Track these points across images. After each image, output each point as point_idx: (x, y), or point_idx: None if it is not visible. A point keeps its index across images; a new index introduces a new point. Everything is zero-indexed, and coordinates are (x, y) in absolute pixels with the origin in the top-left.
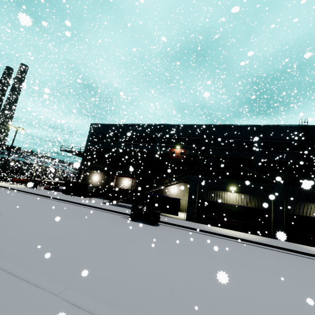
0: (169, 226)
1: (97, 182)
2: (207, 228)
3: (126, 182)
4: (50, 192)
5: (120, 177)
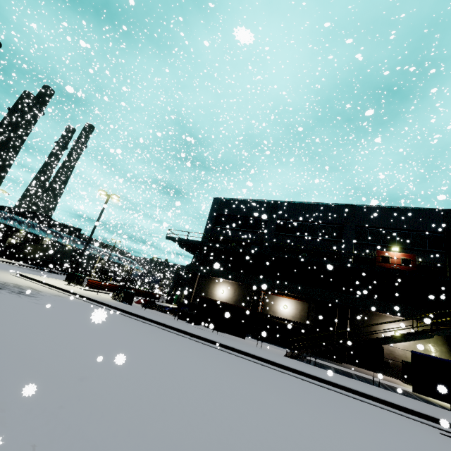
0: None
1: (226, 300)
2: None
3: (285, 306)
4: (161, 315)
5: (273, 296)
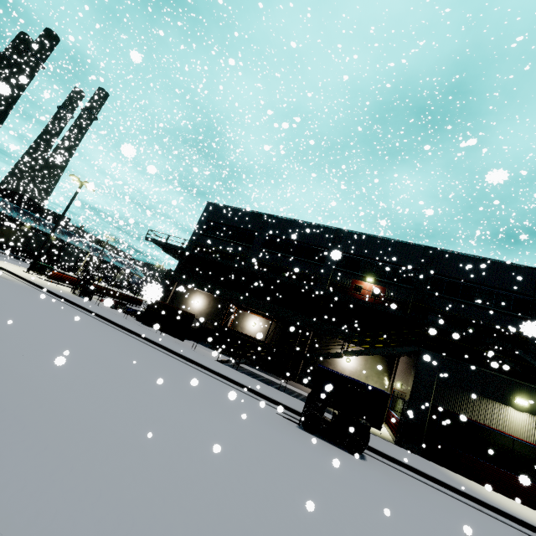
0: (385, 463)
1: (198, 312)
2: (470, 488)
3: (254, 323)
4: (116, 313)
5: (245, 312)
